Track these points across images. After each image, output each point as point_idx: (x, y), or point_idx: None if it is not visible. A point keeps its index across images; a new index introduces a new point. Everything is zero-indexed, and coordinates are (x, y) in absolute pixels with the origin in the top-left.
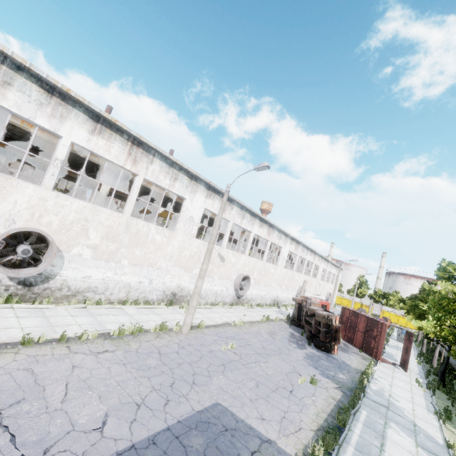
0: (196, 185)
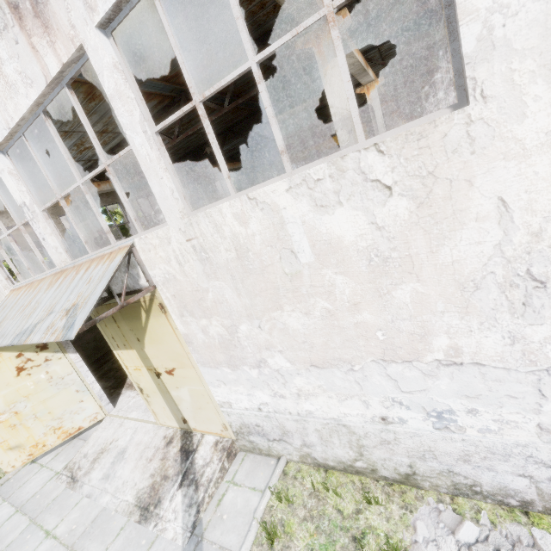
0: None
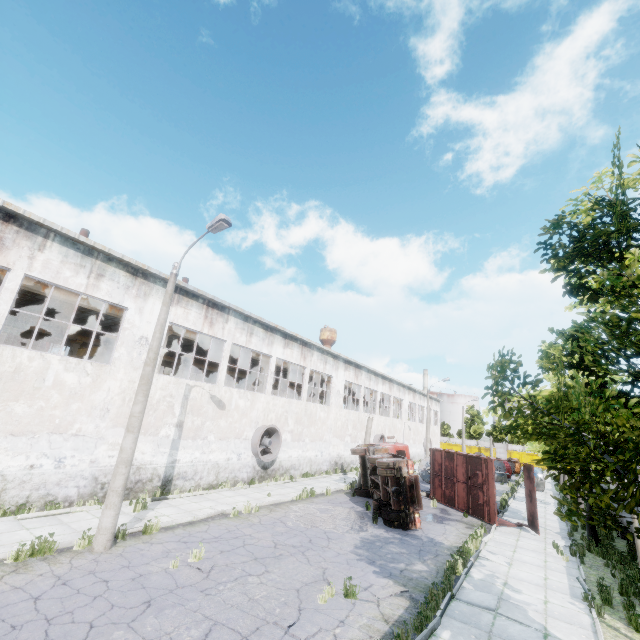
0: (146, 285)
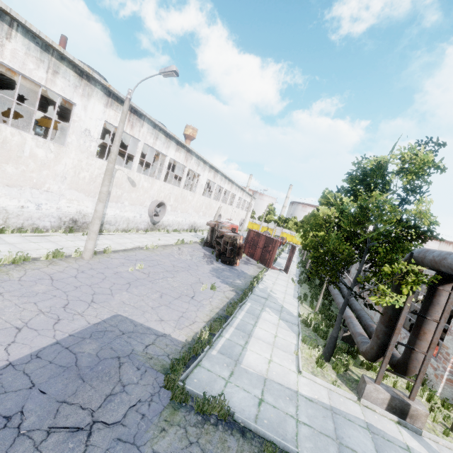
0: (89, 87)
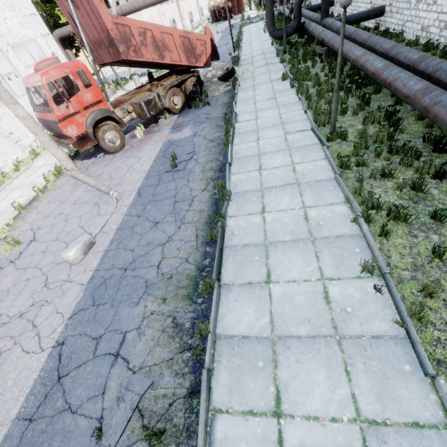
0: None
